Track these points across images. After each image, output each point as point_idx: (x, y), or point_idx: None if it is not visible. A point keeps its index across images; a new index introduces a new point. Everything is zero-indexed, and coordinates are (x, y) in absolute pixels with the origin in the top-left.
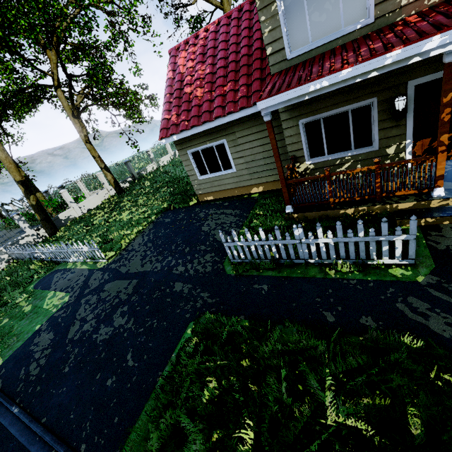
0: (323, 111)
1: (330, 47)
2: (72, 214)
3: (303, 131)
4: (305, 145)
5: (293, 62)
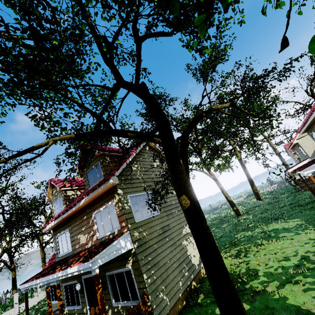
0: (67, 281)
1: (66, 256)
2: (11, 313)
3: (64, 289)
4: (65, 297)
5: (60, 258)
